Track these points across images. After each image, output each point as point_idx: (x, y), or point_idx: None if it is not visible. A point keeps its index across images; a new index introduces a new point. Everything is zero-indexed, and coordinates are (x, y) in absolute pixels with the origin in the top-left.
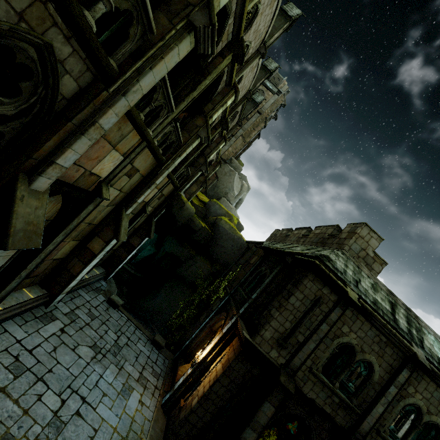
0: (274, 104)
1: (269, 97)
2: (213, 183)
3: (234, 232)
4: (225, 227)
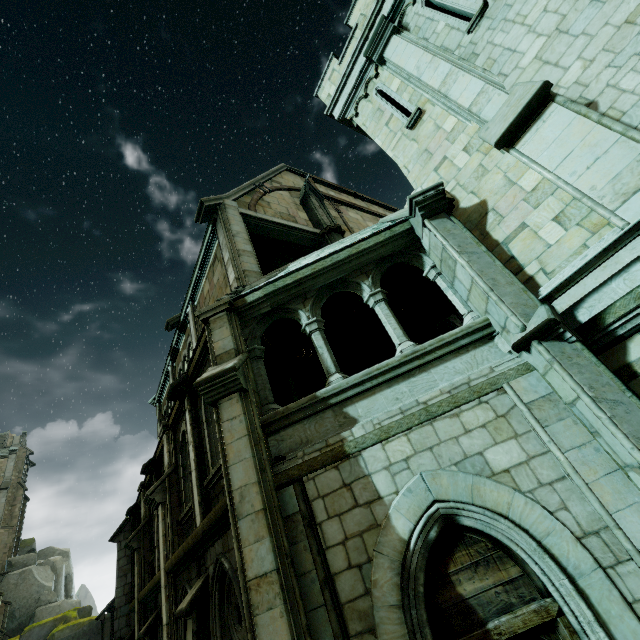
0: (18, 463)
1: (4, 464)
2: (7, 613)
3: (80, 627)
4: (65, 634)
